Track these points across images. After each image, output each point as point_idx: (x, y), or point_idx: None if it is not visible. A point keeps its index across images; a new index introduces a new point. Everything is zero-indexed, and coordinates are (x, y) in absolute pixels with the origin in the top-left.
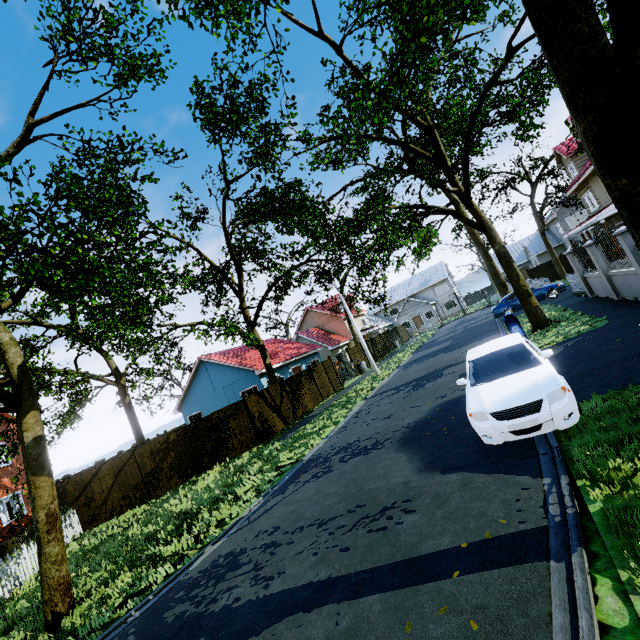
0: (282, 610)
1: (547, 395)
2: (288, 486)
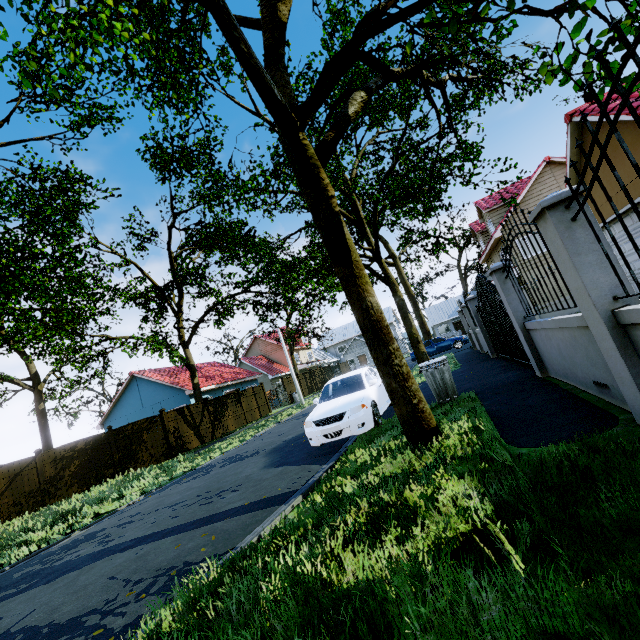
0: (106, 554)
1: (350, 409)
2: (170, 486)
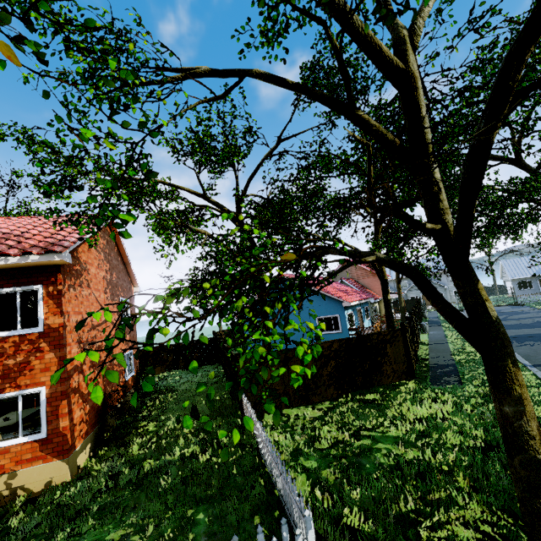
0: None
1: None
2: None
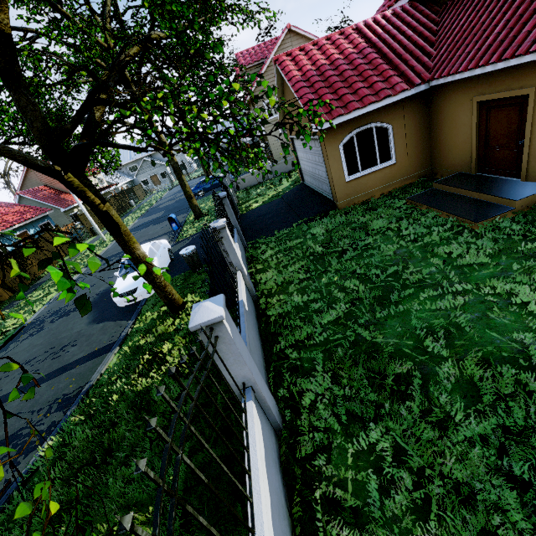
0: None
1: (141, 285)
2: (10, 345)
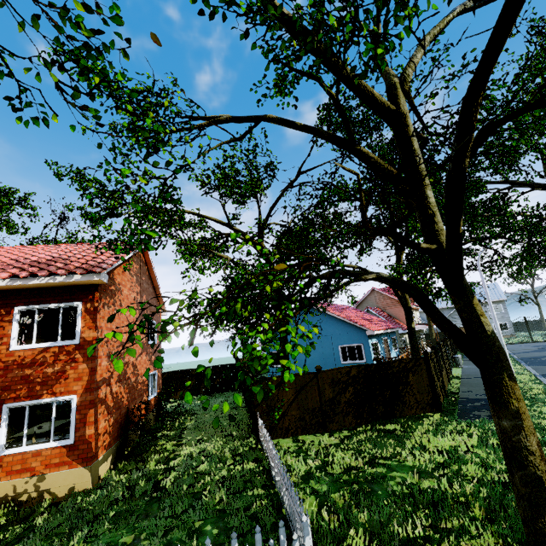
0: None
1: None
2: None
